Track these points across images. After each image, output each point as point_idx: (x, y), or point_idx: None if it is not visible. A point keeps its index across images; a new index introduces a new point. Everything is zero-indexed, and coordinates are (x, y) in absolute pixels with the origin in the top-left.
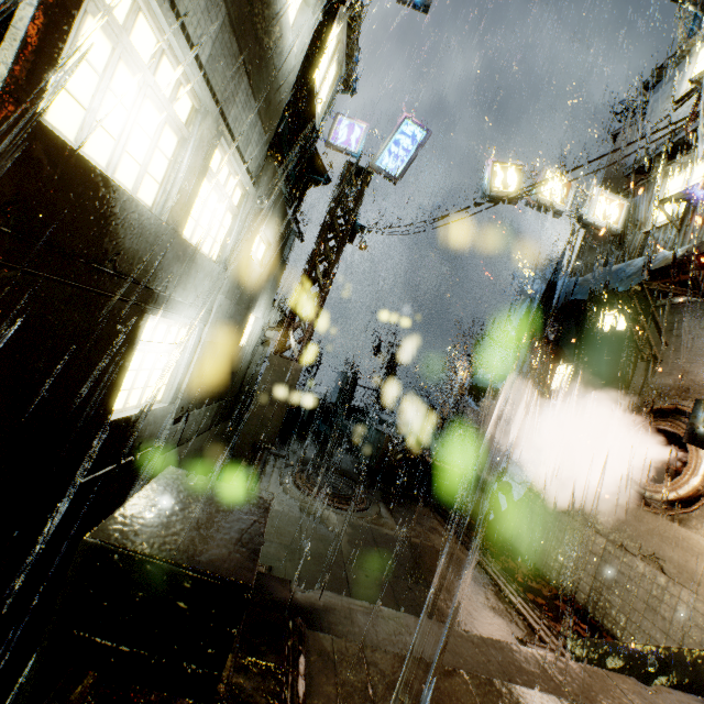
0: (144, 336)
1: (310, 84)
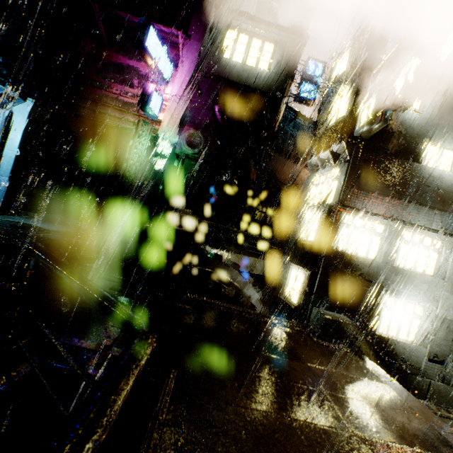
0: (388, 304)
1: None
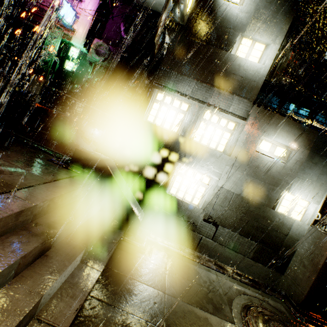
0: (181, 171)
1: (322, 59)
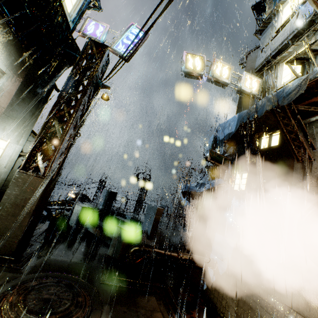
0: None
1: None
